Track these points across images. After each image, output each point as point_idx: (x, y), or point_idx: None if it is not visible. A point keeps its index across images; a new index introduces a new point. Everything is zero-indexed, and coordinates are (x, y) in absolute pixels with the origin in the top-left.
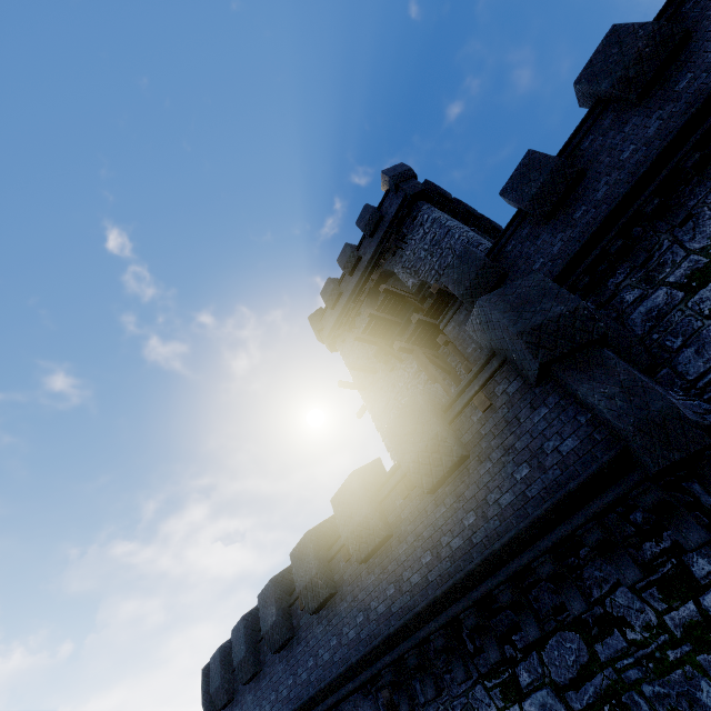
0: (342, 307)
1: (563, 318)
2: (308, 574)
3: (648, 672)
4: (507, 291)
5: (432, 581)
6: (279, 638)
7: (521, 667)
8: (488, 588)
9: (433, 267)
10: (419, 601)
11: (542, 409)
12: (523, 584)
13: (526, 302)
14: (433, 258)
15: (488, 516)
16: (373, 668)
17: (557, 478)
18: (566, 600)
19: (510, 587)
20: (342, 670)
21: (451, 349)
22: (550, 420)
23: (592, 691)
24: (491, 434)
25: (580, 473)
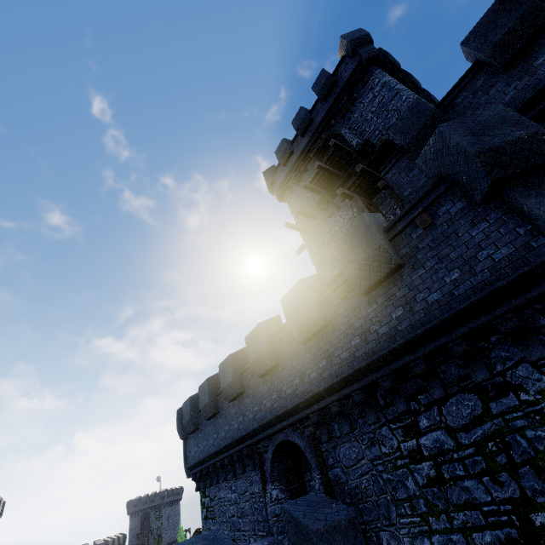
0: (293, 164)
1: (521, 141)
2: (258, 351)
3: (533, 422)
4: (467, 119)
5: (358, 357)
6: (234, 392)
7: (422, 416)
8: (405, 361)
9: (378, 127)
10: (345, 370)
11: (482, 224)
12: (434, 361)
13: (485, 128)
14: (379, 119)
15: (414, 310)
16: (304, 412)
17: (485, 279)
18: (471, 371)
19: (424, 362)
20: (280, 413)
21: (389, 192)
22: (488, 233)
23: (480, 433)
24: (428, 247)
25: (509, 275)
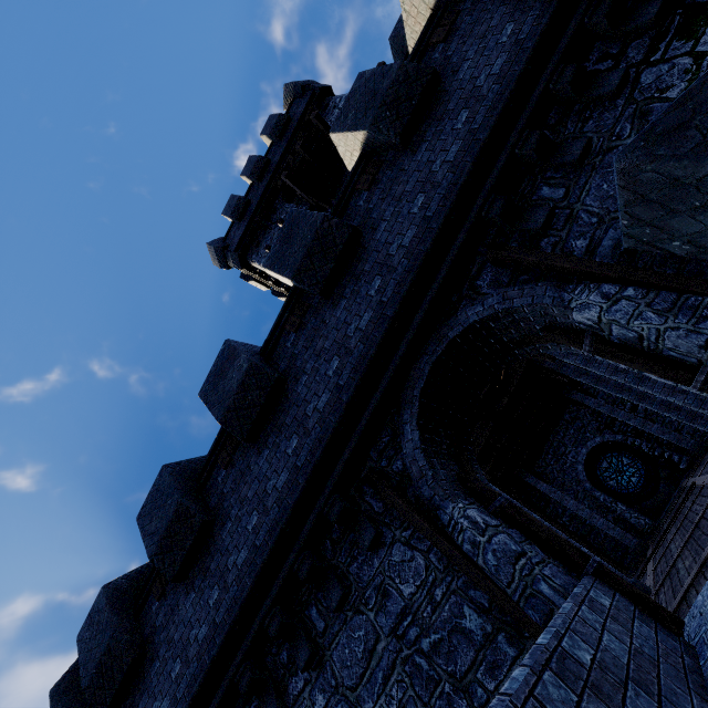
0: (253, 211)
1: None
2: (309, 233)
3: None
4: None
5: (528, 33)
6: (259, 392)
7: None
8: None
9: None
10: (516, 69)
11: None
12: None
13: None
14: None
15: None
16: (466, 221)
17: None
18: None
19: None
20: (409, 282)
21: None
22: None
23: None
24: None
25: None
